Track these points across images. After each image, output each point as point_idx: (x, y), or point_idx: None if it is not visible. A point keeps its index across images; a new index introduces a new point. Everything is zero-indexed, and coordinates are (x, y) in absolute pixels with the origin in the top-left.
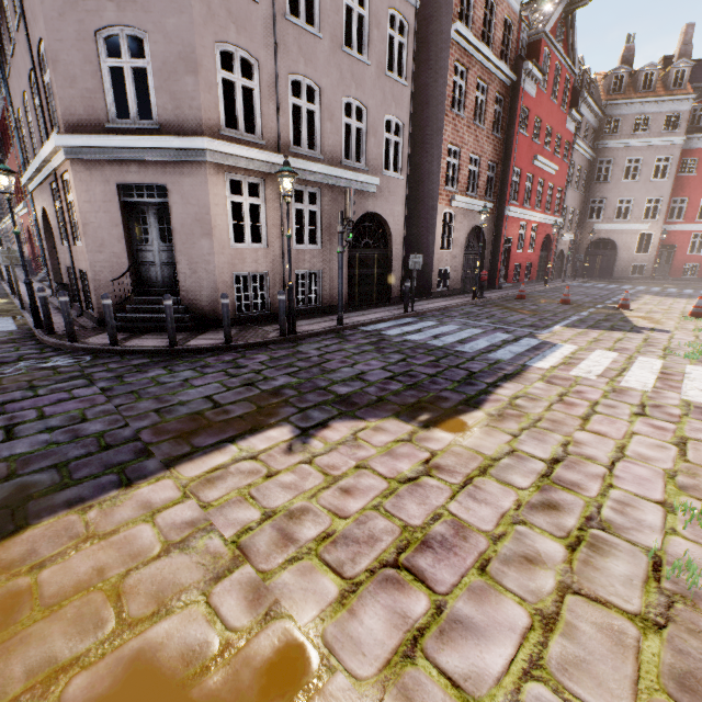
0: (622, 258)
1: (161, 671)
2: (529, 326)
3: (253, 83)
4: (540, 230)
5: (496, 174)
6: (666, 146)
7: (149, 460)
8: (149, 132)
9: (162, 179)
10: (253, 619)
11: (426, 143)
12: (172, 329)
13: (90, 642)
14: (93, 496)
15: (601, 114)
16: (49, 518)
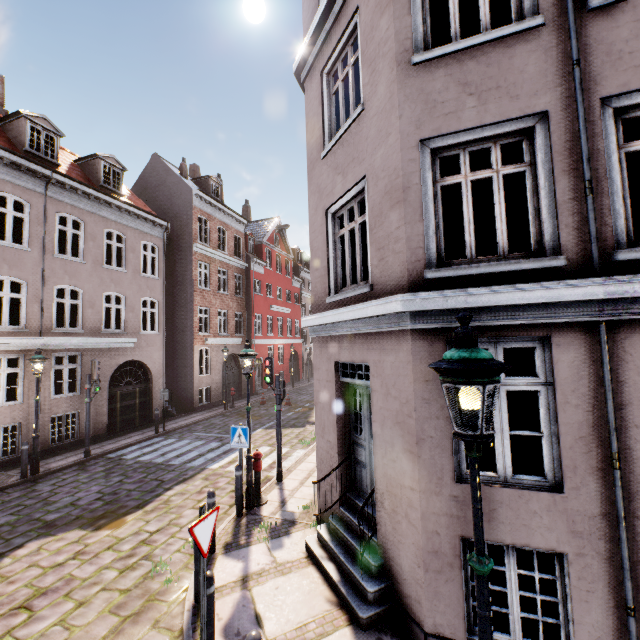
0: None
1: None
2: None
3: (22, 295)
4: (286, 348)
5: (243, 319)
6: None
7: None
8: None
9: None
10: None
11: (183, 305)
12: None
13: None
14: None
15: None
16: None
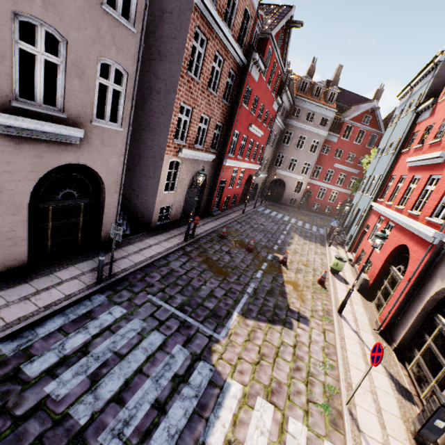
0: (287, 193)
1: None
2: (212, 315)
3: None
4: (246, 173)
5: (221, 132)
6: (319, 134)
7: None
8: None
9: None
10: None
11: (161, 94)
12: None
13: None
14: None
15: (292, 102)
16: None
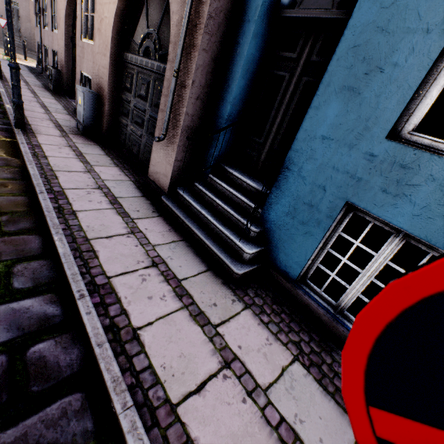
0: None
1: None
2: None
3: None
4: None
5: None
6: None
7: None
8: None
9: (18, 1)
10: None
11: None
12: None
13: None
14: None
15: None
16: None
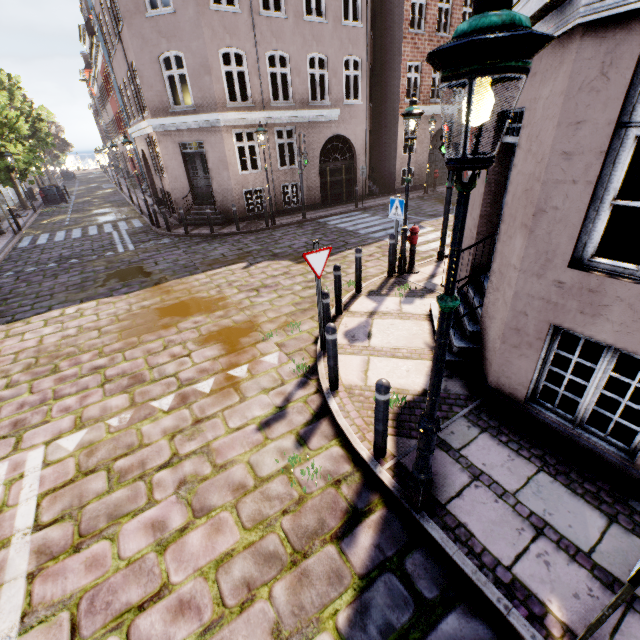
0: None
1: (197, 298)
2: (429, 215)
3: (244, 68)
4: None
5: None
6: None
7: (198, 270)
8: (191, 112)
9: (200, 138)
10: (217, 294)
11: (390, 63)
12: (211, 224)
13: (184, 295)
14: (183, 277)
15: None
16: (173, 280)
